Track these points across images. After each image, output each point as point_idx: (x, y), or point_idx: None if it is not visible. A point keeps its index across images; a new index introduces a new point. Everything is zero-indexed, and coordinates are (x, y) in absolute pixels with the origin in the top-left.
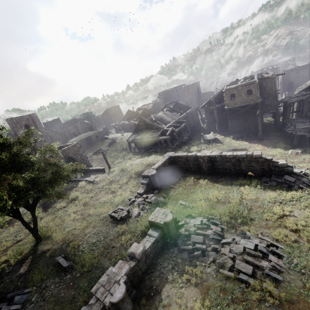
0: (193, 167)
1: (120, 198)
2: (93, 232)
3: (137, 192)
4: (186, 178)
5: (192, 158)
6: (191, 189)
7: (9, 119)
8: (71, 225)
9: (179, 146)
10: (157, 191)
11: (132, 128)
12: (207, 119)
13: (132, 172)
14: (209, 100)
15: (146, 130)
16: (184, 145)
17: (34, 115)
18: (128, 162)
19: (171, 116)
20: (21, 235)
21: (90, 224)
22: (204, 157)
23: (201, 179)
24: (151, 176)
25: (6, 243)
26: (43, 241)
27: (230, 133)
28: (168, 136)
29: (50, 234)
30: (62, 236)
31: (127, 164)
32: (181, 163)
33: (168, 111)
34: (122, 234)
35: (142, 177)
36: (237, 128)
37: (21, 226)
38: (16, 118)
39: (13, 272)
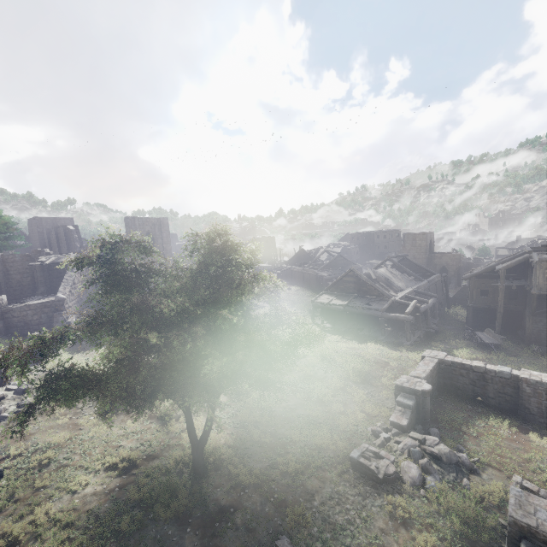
0: (495, 397)
1: (347, 421)
2: (326, 493)
3: (391, 419)
4: (485, 419)
5: (499, 377)
6: (519, 451)
7: (130, 218)
8: (261, 455)
9: (421, 339)
10: (437, 430)
11: (307, 280)
12: (473, 302)
13: (351, 368)
14: (487, 269)
15: (355, 292)
16: (428, 340)
17: (165, 220)
18: (327, 345)
19: (403, 279)
20: (151, 443)
21: (306, 467)
22: (536, 384)
23: (532, 433)
24: (421, 393)
25: (128, 454)
26: (210, 478)
27: (526, 341)
28: (410, 316)
29: (220, 464)
30: (252, 478)
31: (326, 348)
32: (463, 381)
33: (395, 269)
34: (406, 525)
35: (395, 388)
36: (545, 335)
37: (145, 421)
38: (139, 219)
39: (171, 543)
